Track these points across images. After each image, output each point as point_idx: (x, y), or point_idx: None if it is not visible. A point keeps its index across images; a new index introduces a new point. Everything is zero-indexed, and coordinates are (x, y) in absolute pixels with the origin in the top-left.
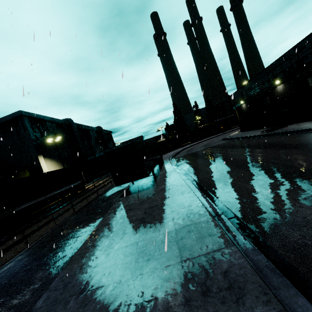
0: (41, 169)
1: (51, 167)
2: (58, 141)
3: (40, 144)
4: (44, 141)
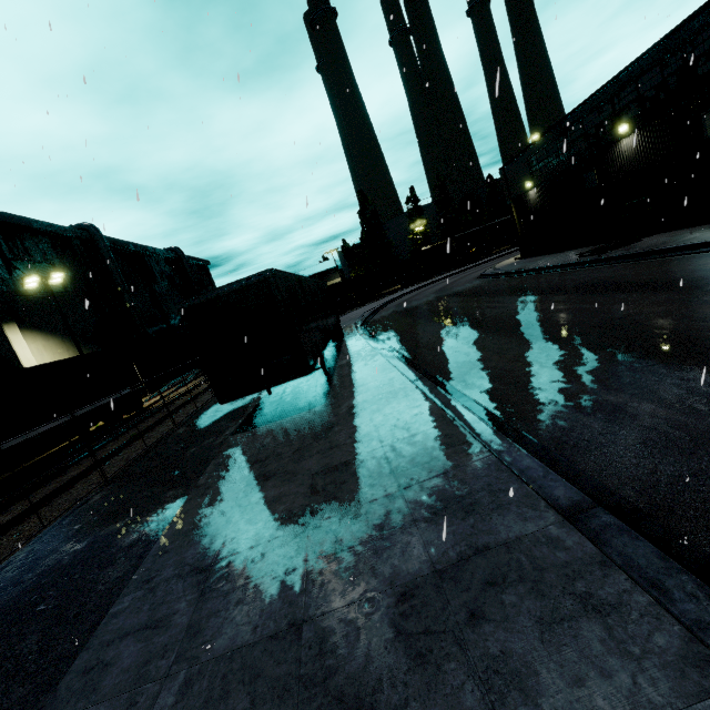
0: (15, 360)
1: (46, 356)
2: (61, 284)
3: (6, 293)
4: (18, 285)
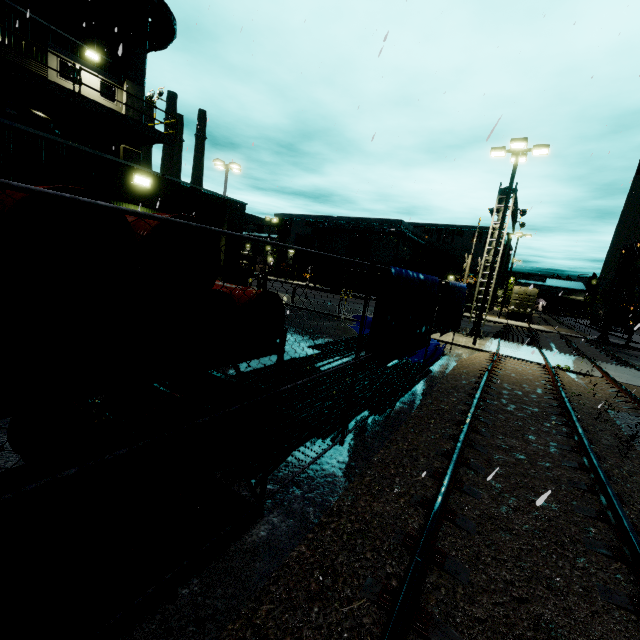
0: None
1: None
2: None
3: None
4: None
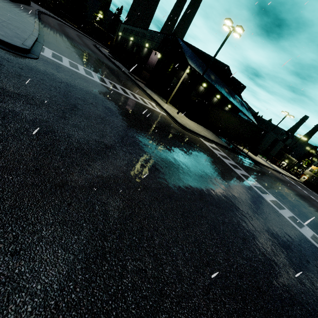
0: None
1: None
2: None
3: None
4: None
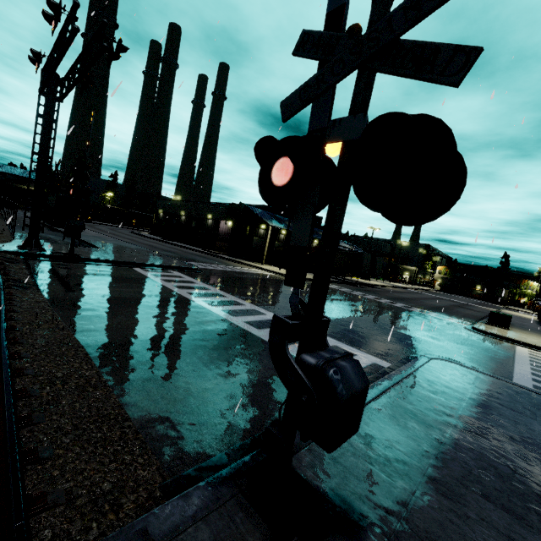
0: None
1: None
2: None
3: None
4: None
